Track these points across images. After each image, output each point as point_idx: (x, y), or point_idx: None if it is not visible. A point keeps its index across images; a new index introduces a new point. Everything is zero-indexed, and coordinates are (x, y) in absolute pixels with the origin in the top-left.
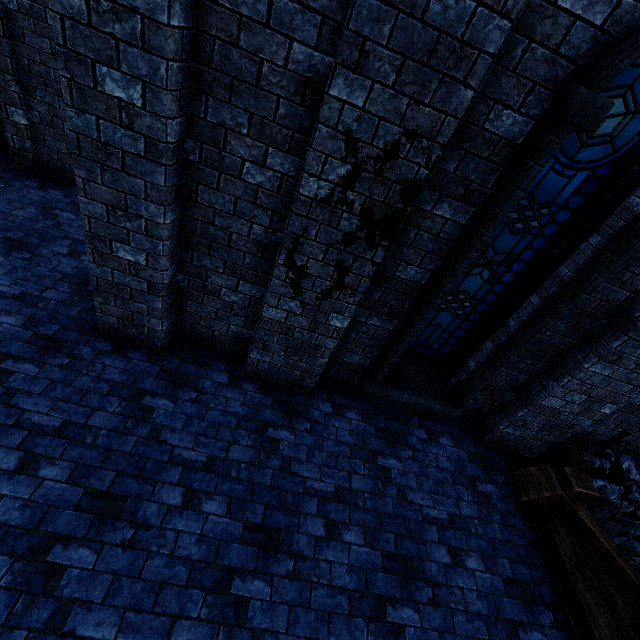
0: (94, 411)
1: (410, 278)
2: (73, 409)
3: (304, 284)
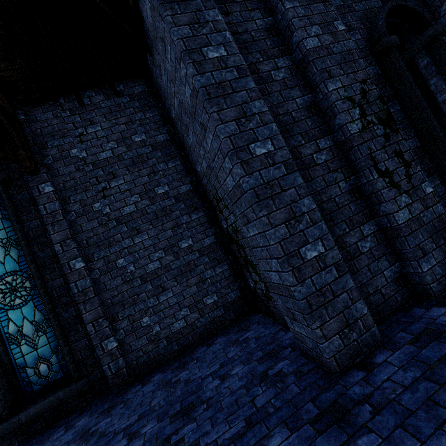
0: None
1: (413, 147)
2: None
3: (395, 179)
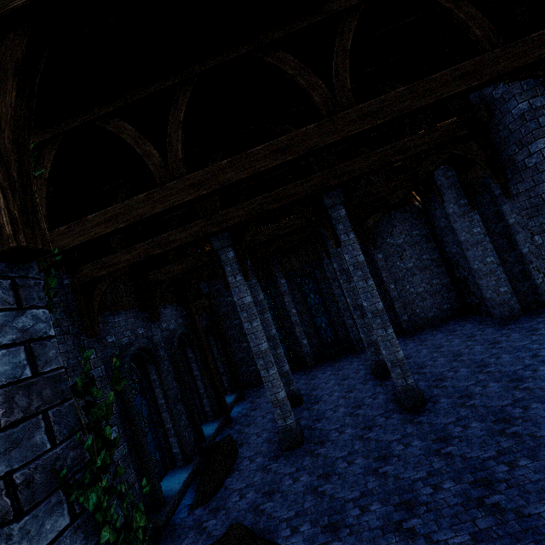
0: (536, 320)
1: None
2: (532, 322)
3: (539, 269)
